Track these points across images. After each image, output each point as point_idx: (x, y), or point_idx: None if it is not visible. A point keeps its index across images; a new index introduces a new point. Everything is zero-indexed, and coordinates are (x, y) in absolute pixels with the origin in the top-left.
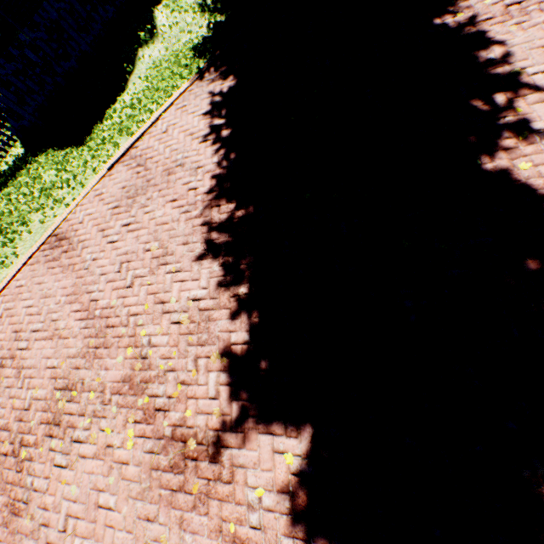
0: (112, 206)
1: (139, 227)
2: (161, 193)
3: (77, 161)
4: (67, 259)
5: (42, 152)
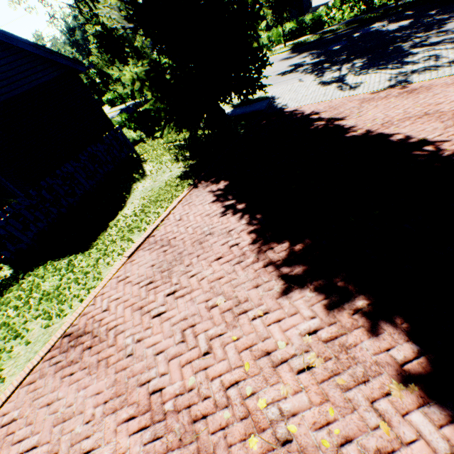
0: (144, 283)
1: (189, 290)
2: (200, 257)
3: (85, 262)
4: (93, 355)
5: (37, 266)
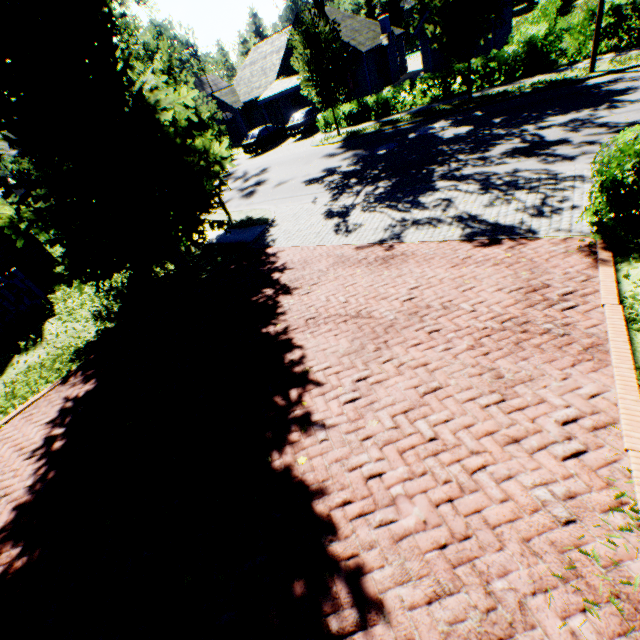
0: None
1: None
2: None
3: None
4: None
5: None
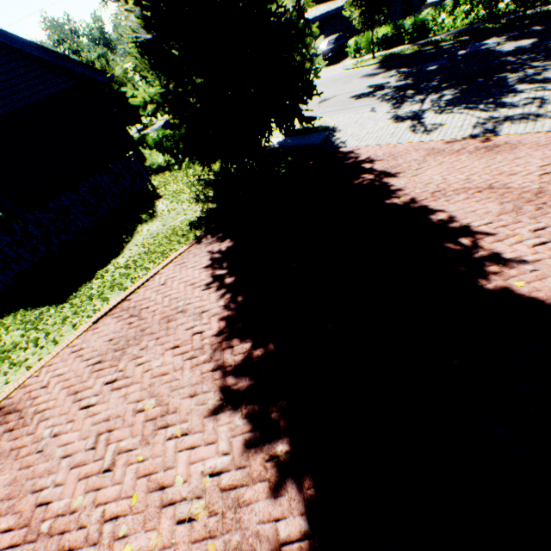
0: (93, 362)
1: (129, 382)
2: (158, 340)
3: (54, 318)
4: (10, 441)
5: (9, 313)
